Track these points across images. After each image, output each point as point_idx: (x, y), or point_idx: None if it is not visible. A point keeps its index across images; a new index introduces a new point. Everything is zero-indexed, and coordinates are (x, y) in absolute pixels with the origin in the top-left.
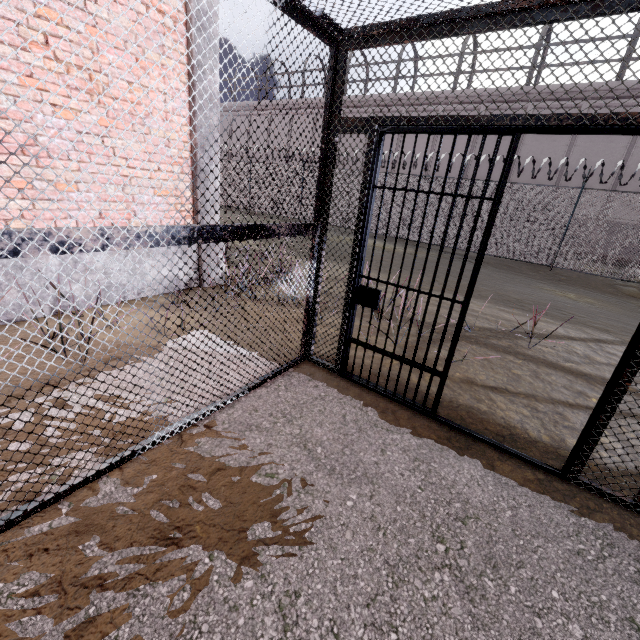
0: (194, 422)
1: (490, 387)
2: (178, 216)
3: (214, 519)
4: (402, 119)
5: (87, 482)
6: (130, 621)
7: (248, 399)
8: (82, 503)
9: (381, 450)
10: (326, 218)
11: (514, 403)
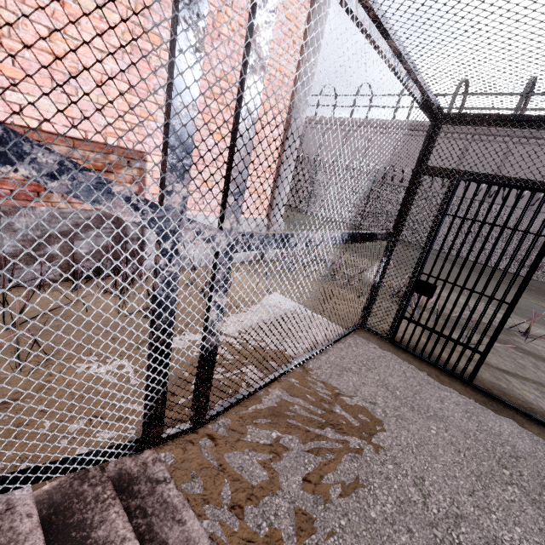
0: (308, 359)
1: (503, 370)
2: (260, 208)
3: (351, 424)
4: (480, 174)
5: (264, 386)
6: (331, 471)
7: (334, 349)
8: (267, 398)
9: (440, 401)
10: (401, 229)
11: (526, 385)
